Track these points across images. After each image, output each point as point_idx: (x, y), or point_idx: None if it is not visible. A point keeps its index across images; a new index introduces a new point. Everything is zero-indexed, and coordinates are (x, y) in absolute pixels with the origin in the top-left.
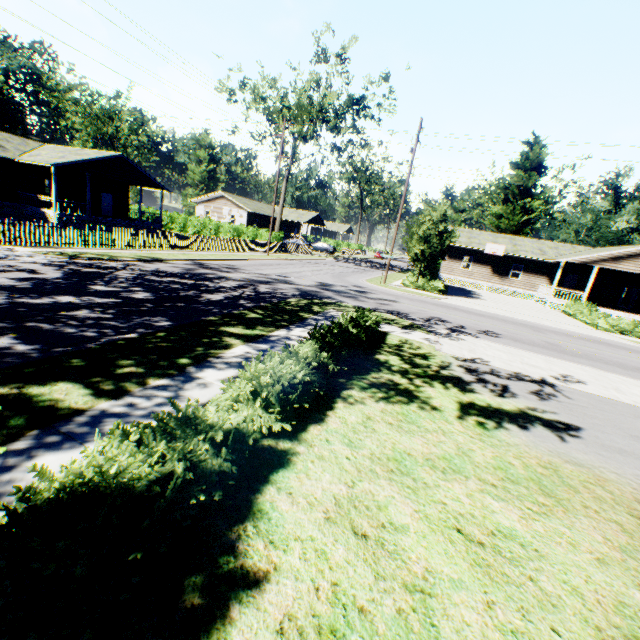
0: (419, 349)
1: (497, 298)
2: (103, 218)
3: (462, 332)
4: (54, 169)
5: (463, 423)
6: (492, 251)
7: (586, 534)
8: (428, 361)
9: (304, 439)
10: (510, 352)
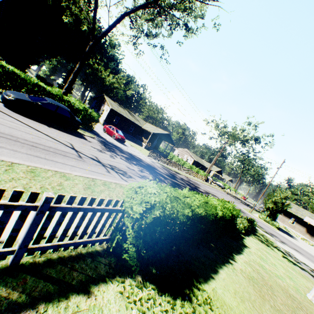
0: (268, 239)
1: (306, 244)
2: (155, 149)
3: (285, 244)
4: (152, 133)
5: (283, 258)
6: (308, 221)
7: (310, 284)
8: (272, 243)
9: (246, 237)
10: (304, 258)
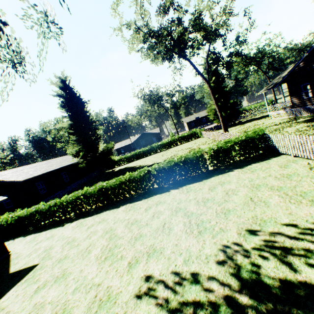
0: None
1: None
2: None
3: None
4: None
5: None
6: None
7: None
8: None
9: None
10: None
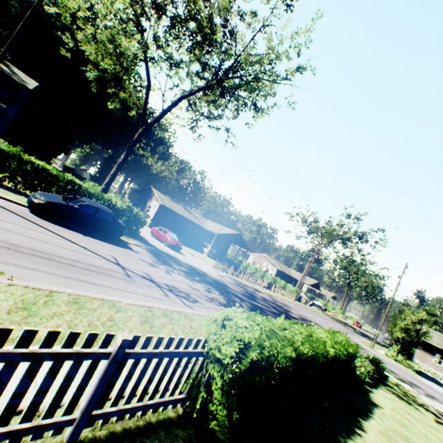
0: (408, 391)
1: None
2: (221, 256)
3: (435, 399)
4: (216, 235)
5: (436, 423)
6: None
7: None
8: (414, 398)
9: (373, 389)
10: None
